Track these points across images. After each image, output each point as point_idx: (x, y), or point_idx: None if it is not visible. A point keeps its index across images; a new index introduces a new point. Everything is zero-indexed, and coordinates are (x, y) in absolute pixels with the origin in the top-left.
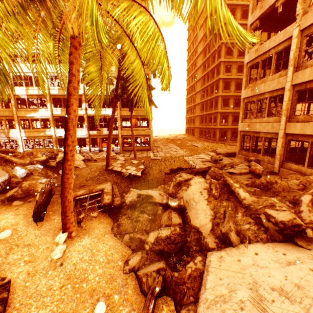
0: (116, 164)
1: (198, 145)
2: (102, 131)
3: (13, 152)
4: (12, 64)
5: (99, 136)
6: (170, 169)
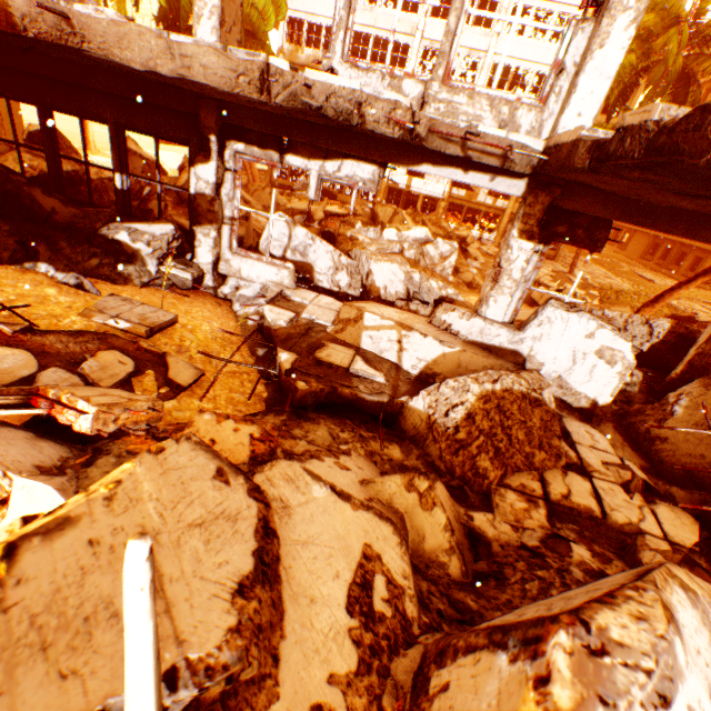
0: (540, 273)
1: (654, 280)
2: (477, 194)
3: (335, 196)
4: (363, 4)
5: (465, 203)
6: (670, 314)
